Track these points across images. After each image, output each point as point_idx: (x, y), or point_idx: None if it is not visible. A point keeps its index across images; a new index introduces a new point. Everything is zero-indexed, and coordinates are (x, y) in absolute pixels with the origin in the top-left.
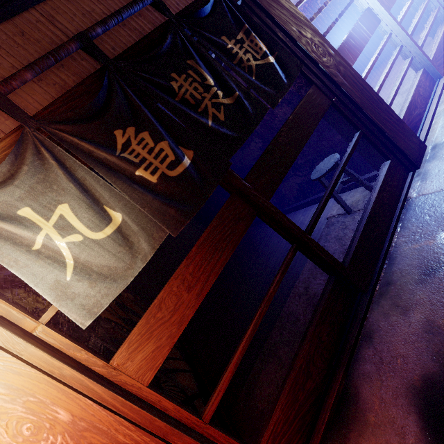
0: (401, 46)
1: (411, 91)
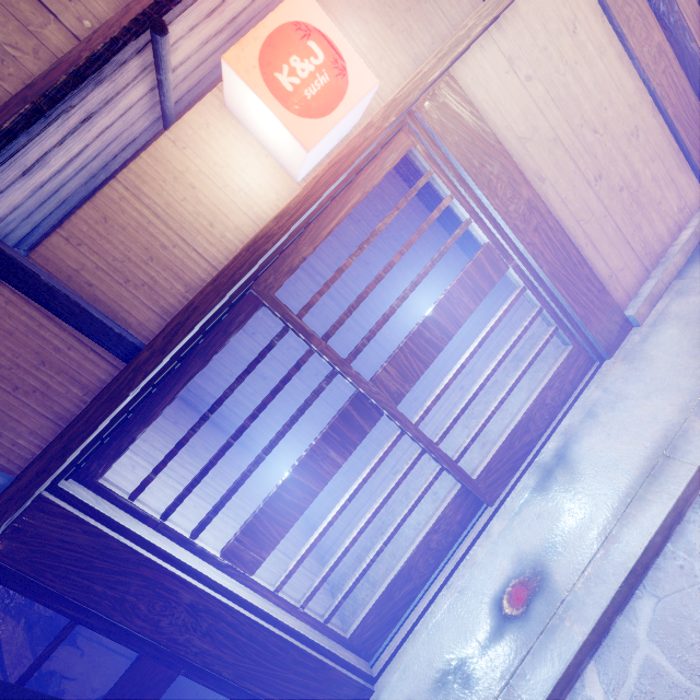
0: (419, 455)
1: (415, 542)
